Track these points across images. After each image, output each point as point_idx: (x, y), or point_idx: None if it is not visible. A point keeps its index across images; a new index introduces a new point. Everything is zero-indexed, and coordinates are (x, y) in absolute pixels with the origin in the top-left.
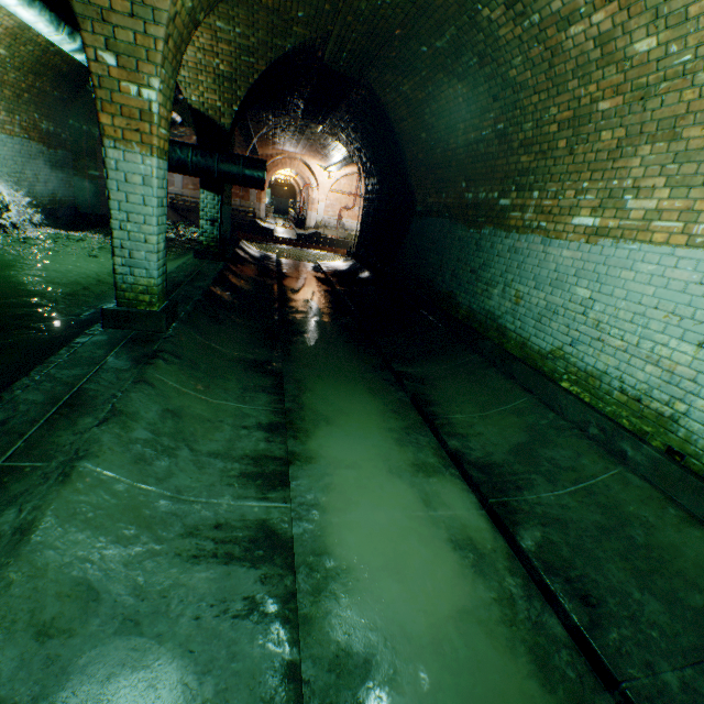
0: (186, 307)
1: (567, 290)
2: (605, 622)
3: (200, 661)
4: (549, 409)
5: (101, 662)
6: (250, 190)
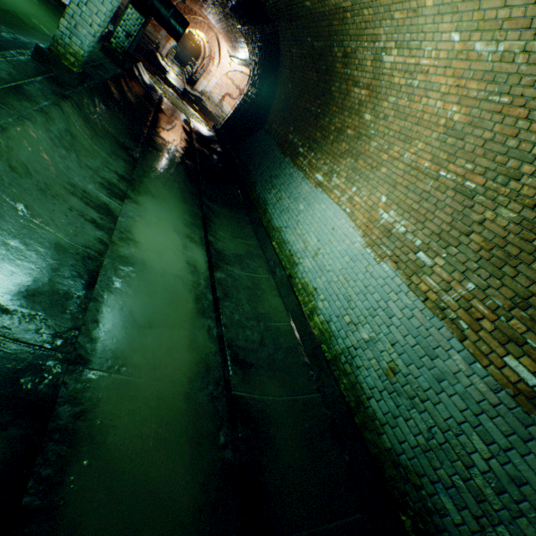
0: (89, 82)
1: (297, 204)
2: (228, 301)
3: (70, 220)
4: (261, 250)
5: (32, 194)
6: None
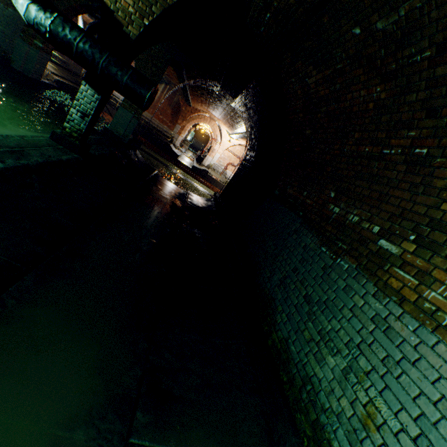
0: None
1: None
2: None
3: None
4: None
5: None
6: (176, 125)
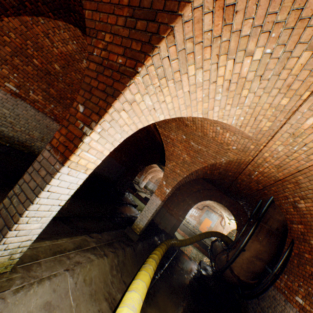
0: None
1: None
2: None
3: None
4: None
5: None
6: (142, 175)
